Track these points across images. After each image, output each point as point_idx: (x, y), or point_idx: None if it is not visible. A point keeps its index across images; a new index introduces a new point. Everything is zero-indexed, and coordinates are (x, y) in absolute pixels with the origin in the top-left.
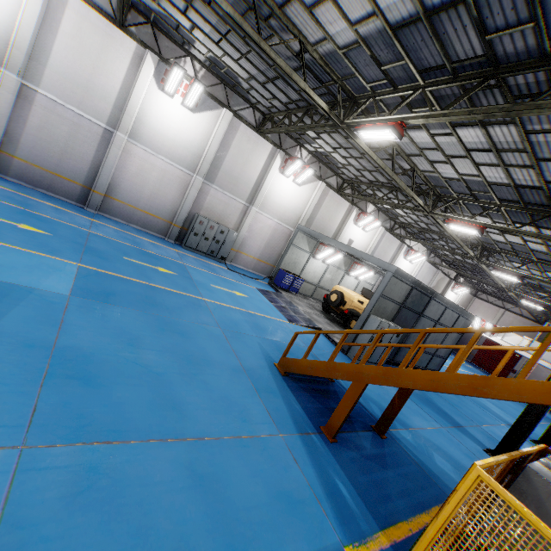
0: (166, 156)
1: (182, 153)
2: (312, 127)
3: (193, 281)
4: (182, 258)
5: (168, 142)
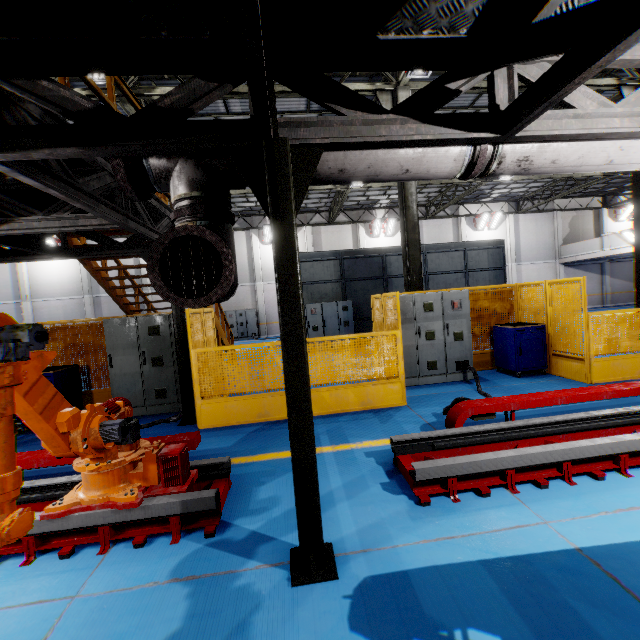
0: None
1: None
2: None
3: None
4: None
5: None
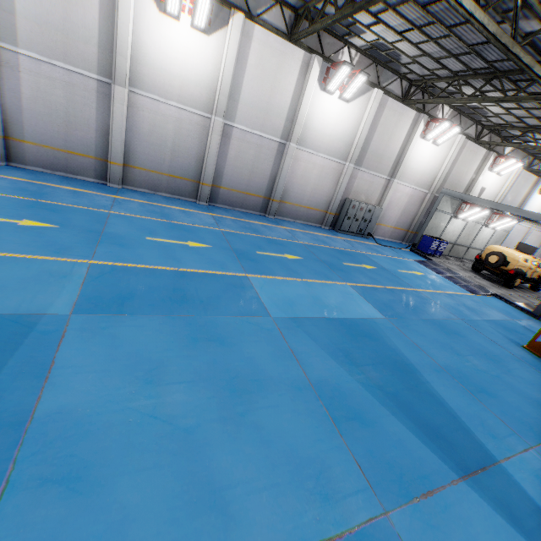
0: (324, 152)
1: (336, 146)
2: (508, 100)
3: (389, 271)
4: (353, 246)
5: (326, 139)
